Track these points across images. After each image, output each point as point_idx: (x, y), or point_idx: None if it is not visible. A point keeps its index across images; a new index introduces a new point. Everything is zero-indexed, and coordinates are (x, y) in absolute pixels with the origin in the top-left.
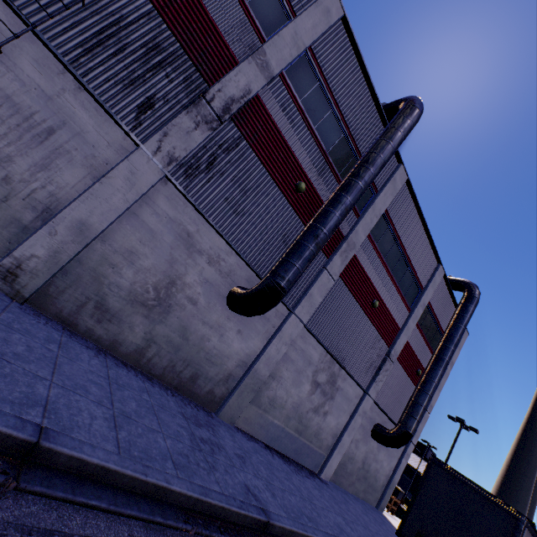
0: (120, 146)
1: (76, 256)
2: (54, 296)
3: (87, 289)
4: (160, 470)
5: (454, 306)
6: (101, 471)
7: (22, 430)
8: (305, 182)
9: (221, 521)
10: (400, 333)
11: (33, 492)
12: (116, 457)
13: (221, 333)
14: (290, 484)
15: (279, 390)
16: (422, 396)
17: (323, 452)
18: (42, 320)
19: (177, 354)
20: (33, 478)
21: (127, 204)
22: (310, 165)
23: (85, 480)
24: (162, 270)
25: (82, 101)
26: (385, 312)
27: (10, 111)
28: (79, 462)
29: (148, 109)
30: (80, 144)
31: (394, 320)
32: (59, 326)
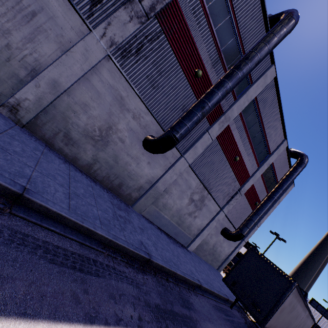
0: (79, 30)
1: (52, 103)
2: (40, 126)
3: (59, 124)
4: (91, 222)
5: (289, 168)
6: (58, 216)
7: (13, 186)
8: (202, 70)
9: (123, 253)
10: (249, 179)
11: (19, 216)
12: (66, 211)
13: (138, 162)
14: (168, 247)
15: (169, 200)
16: (255, 216)
17: (191, 237)
18: (33, 138)
19: (111, 170)
20: (19, 210)
21: (83, 72)
22: (207, 58)
23: (48, 218)
24: (104, 119)
25: None
26: (242, 165)
27: None
28: (45, 208)
29: (98, 3)
30: (53, 26)
31: (247, 171)
32: (43, 144)
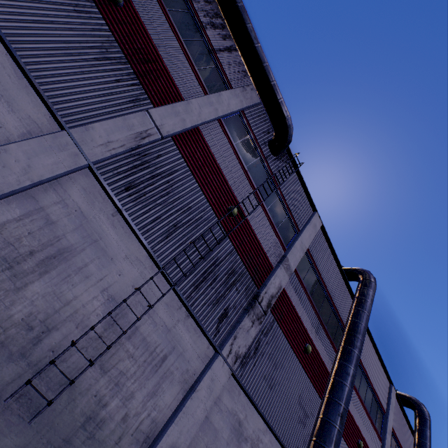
0: (204, 354)
1: None
2: None
3: None
4: None
5: (406, 422)
6: None
7: None
8: (309, 342)
9: None
10: None
11: None
12: None
13: None
14: None
15: None
16: None
17: None
18: None
19: None
20: None
21: (205, 412)
22: (311, 327)
23: None
24: None
25: (187, 325)
26: None
27: (142, 349)
28: None
29: (224, 317)
30: (180, 362)
31: None
32: None
